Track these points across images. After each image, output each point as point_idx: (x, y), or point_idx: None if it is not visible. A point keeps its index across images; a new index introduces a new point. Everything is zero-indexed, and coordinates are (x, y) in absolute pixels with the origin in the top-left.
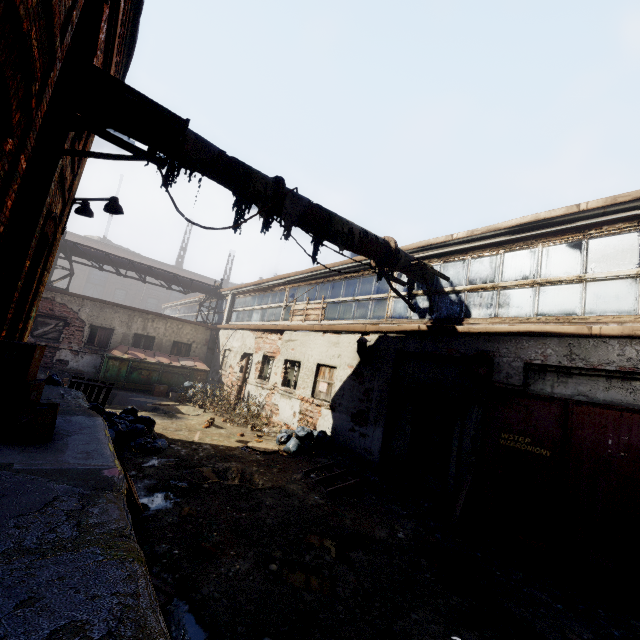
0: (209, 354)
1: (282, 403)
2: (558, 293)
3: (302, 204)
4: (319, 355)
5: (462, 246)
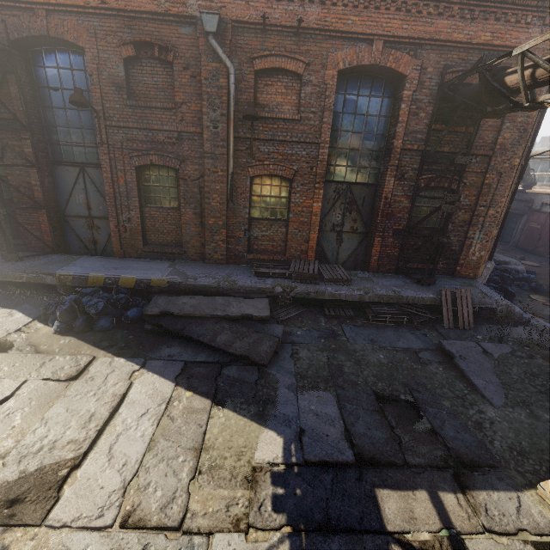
0: None
1: None
2: None
3: None
4: None
5: (540, 157)
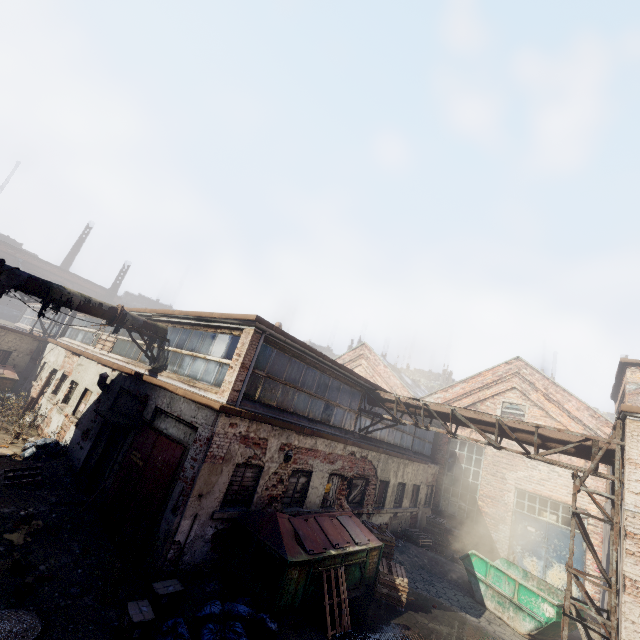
0: (31, 364)
1: (55, 417)
2: (197, 364)
3: (19, 279)
4: (89, 381)
5: (179, 320)
